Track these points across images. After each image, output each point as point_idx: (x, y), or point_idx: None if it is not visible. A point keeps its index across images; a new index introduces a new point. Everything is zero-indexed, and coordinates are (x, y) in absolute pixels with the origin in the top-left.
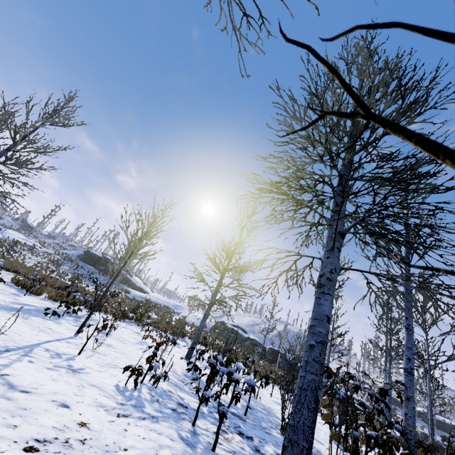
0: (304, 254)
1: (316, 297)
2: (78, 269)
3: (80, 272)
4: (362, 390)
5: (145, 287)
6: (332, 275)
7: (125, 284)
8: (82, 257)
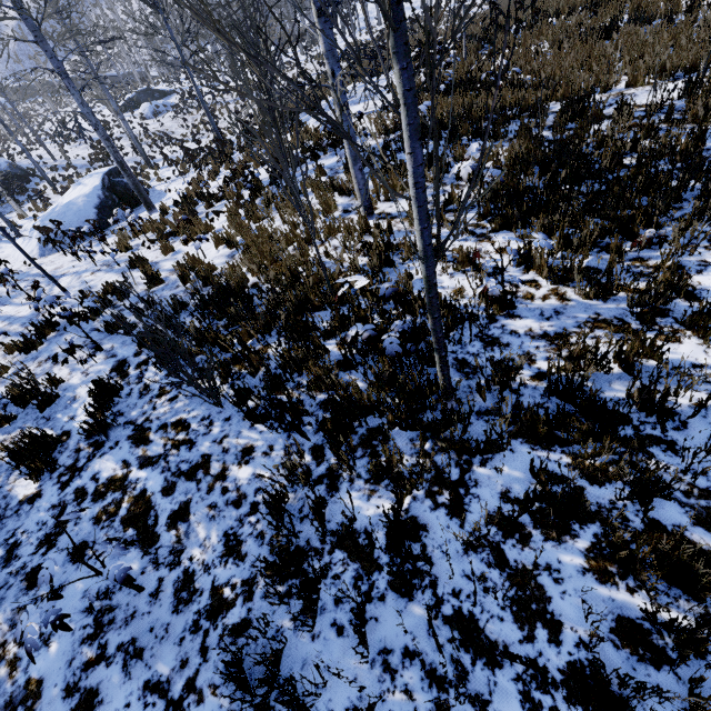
0: None
1: None
2: None
3: None
4: None
5: None
6: None
7: None
8: None
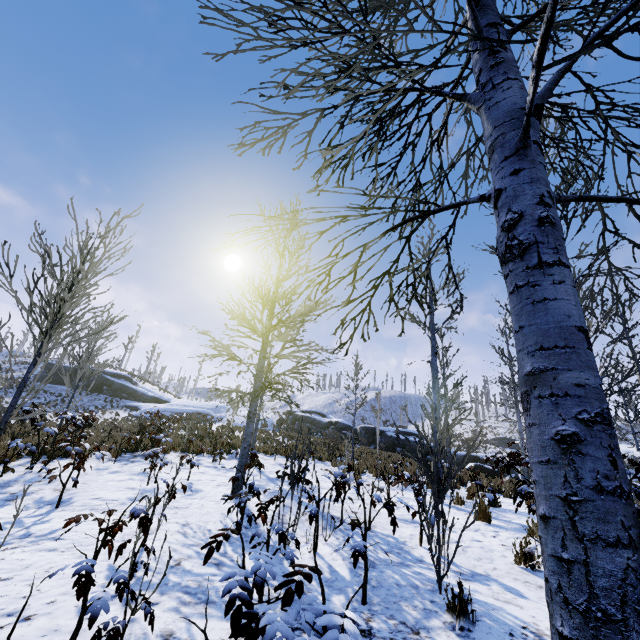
0: (433, 203)
1: (516, 288)
2: (39, 397)
3: (44, 400)
4: (483, 444)
5: (163, 394)
6: (547, 212)
7: (129, 399)
8: (42, 377)
